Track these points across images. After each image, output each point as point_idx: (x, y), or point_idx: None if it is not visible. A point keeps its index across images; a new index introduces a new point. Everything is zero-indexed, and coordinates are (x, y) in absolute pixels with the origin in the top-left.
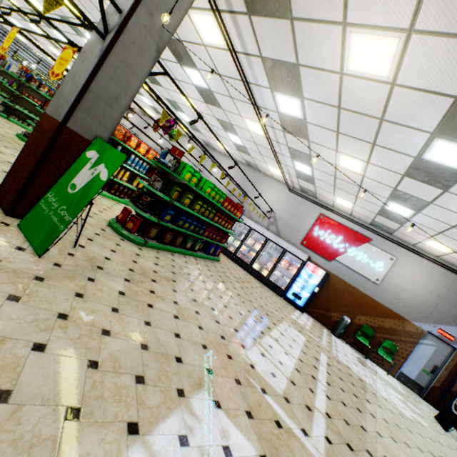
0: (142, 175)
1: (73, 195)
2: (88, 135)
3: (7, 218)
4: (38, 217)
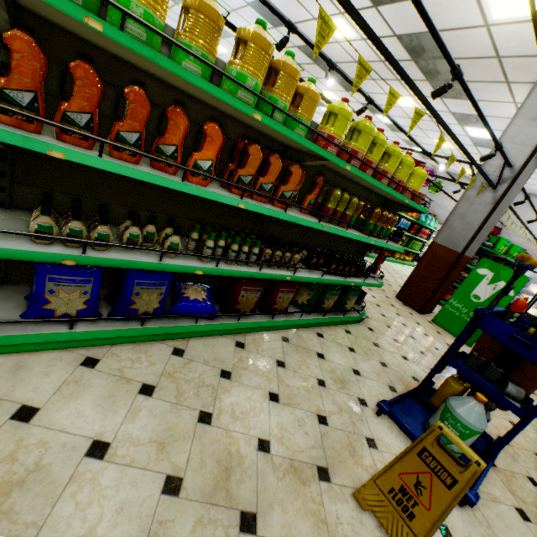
0: (405, 233)
1: (479, 304)
2: (469, 254)
3: (422, 316)
4: (449, 317)
